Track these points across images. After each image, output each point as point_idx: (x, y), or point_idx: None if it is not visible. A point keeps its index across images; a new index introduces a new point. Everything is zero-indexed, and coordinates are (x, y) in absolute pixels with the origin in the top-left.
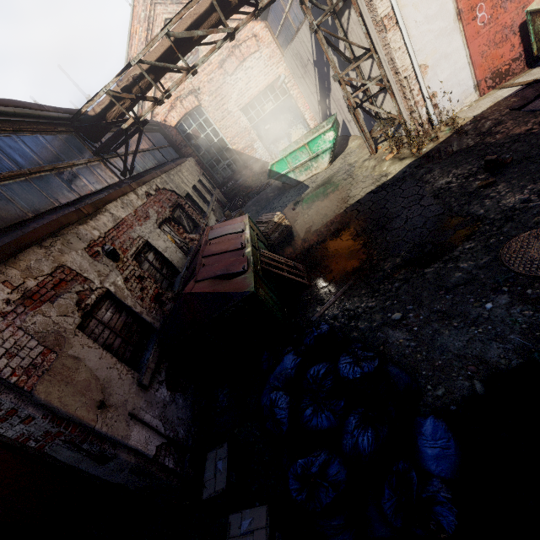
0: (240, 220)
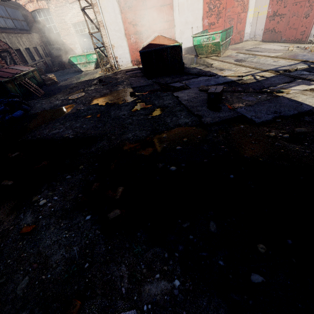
0: (29, 68)
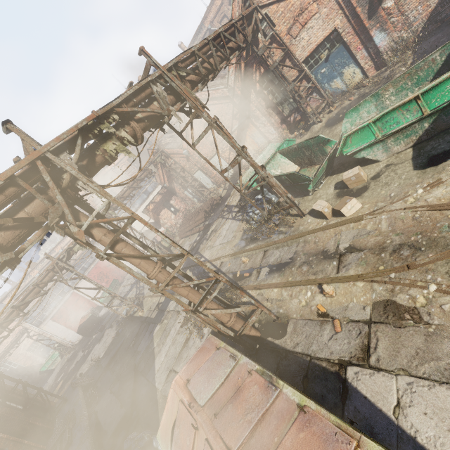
0: None
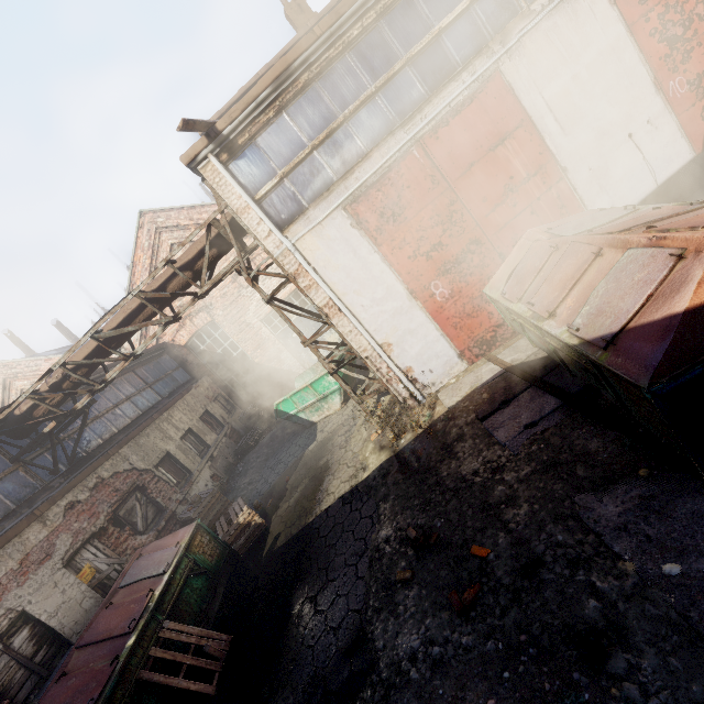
0: (179, 539)
